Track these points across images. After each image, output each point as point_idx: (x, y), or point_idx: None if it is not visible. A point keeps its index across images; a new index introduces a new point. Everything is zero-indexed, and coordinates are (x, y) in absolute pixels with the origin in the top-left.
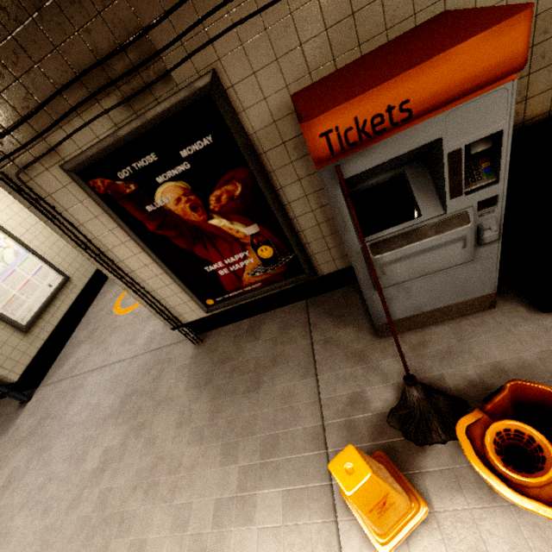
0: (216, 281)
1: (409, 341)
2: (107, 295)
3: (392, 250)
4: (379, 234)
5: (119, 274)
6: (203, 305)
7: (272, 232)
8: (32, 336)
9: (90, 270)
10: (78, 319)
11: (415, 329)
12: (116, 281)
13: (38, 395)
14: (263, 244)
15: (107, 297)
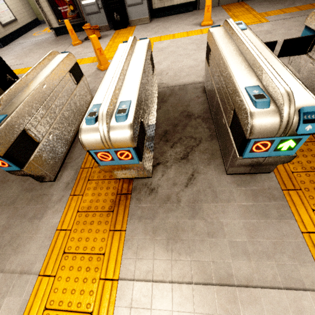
0: (61, 14)
1: None
2: (30, 33)
3: (85, 3)
4: (83, 0)
5: (37, 2)
6: (58, 21)
7: (72, 2)
8: (4, 29)
9: (24, 22)
10: (19, 36)
11: None
12: (36, 5)
13: (6, 47)
14: (71, 5)
15: (30, 33)
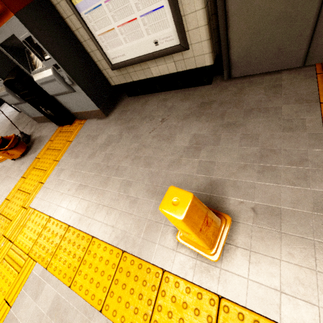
0: None
1: (40, 125)
2: None
3: None
4: None
5: None
6: None
7: None
8: None
9: None
10: None
11: (43, 122)
12: None
13: None
14: None
15: None
